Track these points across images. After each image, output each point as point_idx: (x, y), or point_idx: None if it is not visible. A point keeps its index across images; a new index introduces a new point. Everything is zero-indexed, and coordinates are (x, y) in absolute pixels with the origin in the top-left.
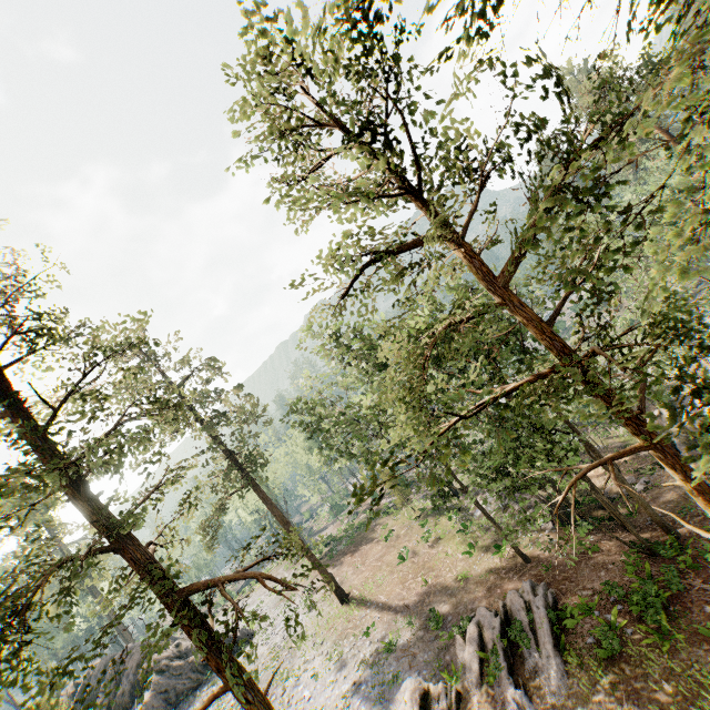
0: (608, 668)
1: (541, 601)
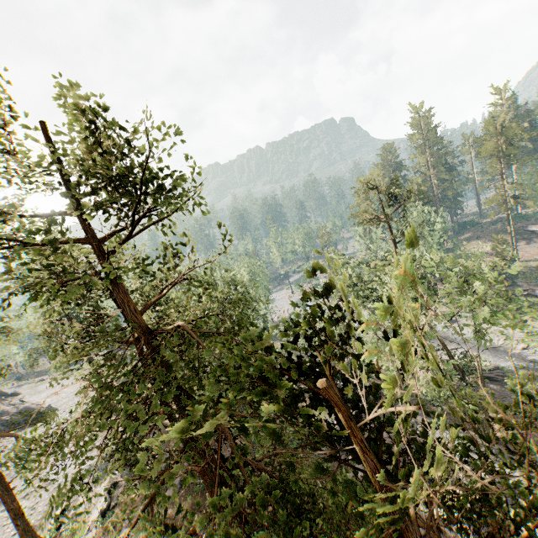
0: (194, 496)
1: None
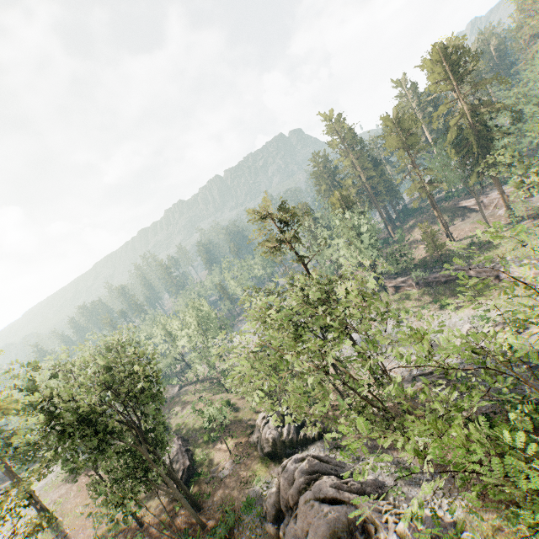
0: None
1: None
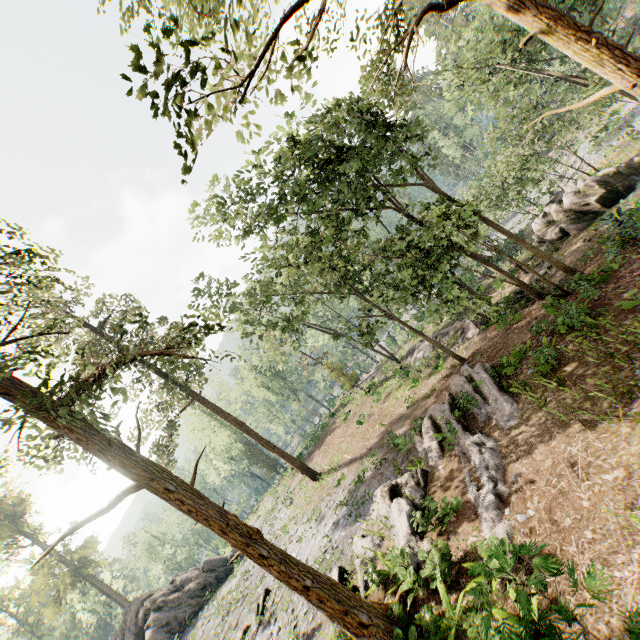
0: (551, 378)
1: (480, 368)
